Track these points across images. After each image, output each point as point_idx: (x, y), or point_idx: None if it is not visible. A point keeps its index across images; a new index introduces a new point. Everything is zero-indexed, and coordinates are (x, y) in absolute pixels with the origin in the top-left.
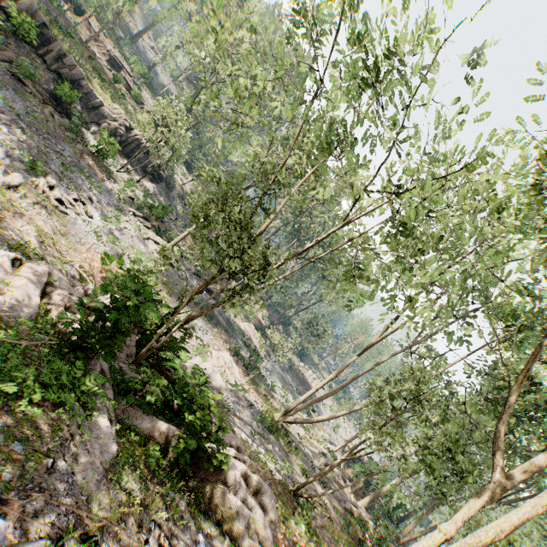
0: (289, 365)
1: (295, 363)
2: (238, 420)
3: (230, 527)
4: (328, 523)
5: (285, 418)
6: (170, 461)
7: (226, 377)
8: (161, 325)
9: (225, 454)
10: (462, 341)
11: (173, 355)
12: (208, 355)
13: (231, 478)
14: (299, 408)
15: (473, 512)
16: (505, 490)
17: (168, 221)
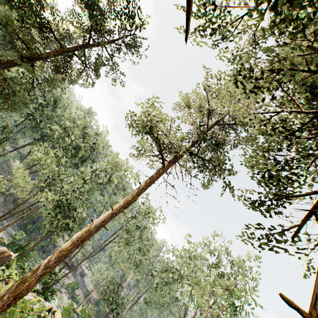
0: None
1: None
2: None
3: None
4: None
5: None
6: None
7: None
8: None
9: None
10: None
11: None
12: None
13: None
14: None
15: None
16: None
17: (75, 290)
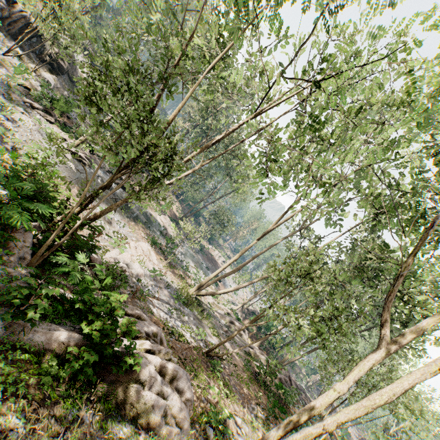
0: (200, 248)
1: (205, 246)
2: (156, 300)
3: (146, 420)
4: (234, 369)
5: (197, 292)
6: (73, 372)
7: (144, 264)
8: (67, 222)
9: (136, 355)
10: (336, 225)
11: (67, 259)
12: (125, 247)
13: (144, 374)
14: (209, 283)
15: (362, 373)
16: (390, 353)
17: (76, 118)
